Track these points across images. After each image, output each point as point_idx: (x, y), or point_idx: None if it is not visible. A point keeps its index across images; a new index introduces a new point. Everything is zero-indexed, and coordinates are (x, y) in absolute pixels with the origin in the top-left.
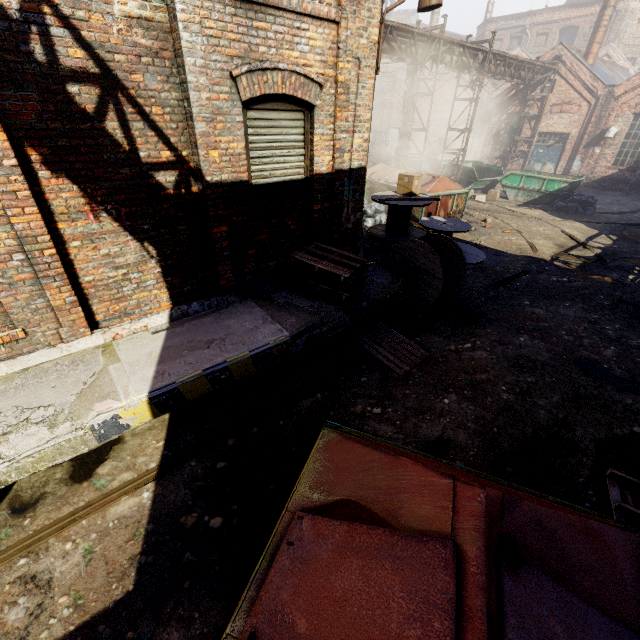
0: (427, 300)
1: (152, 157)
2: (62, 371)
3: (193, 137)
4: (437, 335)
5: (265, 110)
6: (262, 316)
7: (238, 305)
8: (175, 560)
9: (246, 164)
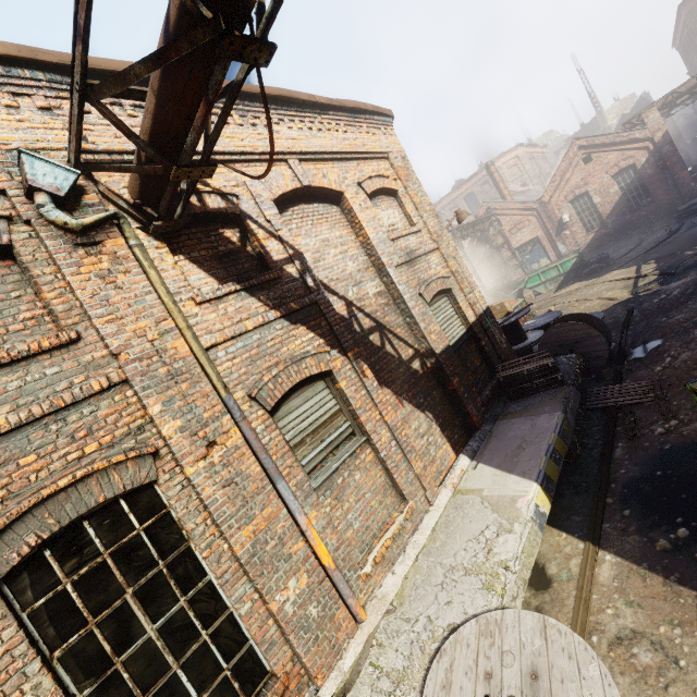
0: (601, 356)
1: (406, 356)
2: (458, 514)
3: (419, 334)
4: (636, 371)
5: (433, 304)
6: (524, 419)
7: (497, 427)
8: (694, 564)
9: (444, 335)
